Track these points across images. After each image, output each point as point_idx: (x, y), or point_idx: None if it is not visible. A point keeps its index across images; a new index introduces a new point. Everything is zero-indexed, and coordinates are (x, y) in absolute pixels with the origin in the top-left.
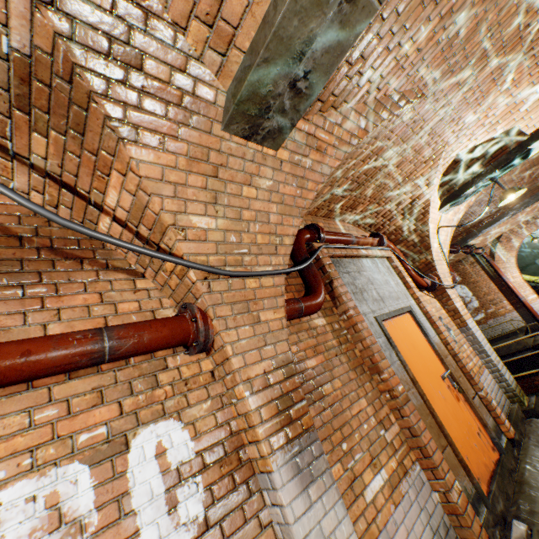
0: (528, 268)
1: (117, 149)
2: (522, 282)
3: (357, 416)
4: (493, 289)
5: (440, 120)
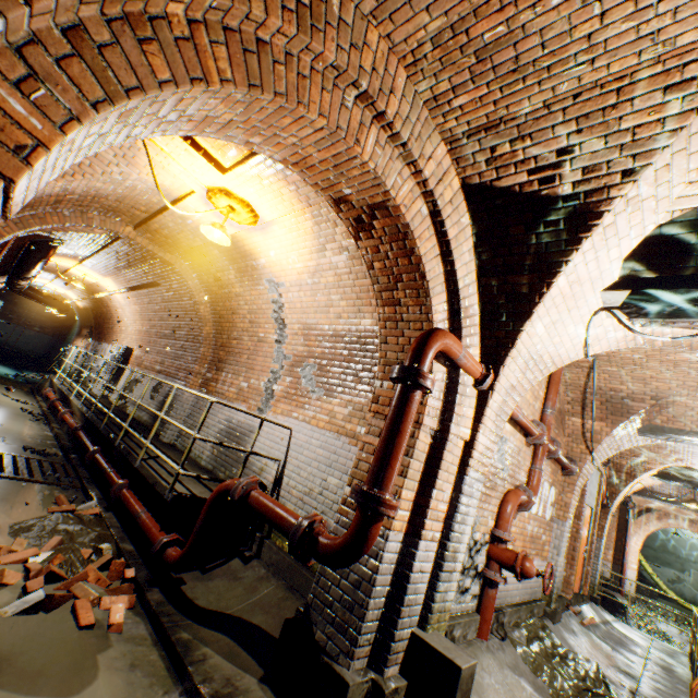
0: (646, 548)
1: (614, 424)
2: (637, 551)
3: None
4: (611, 537)
5: None
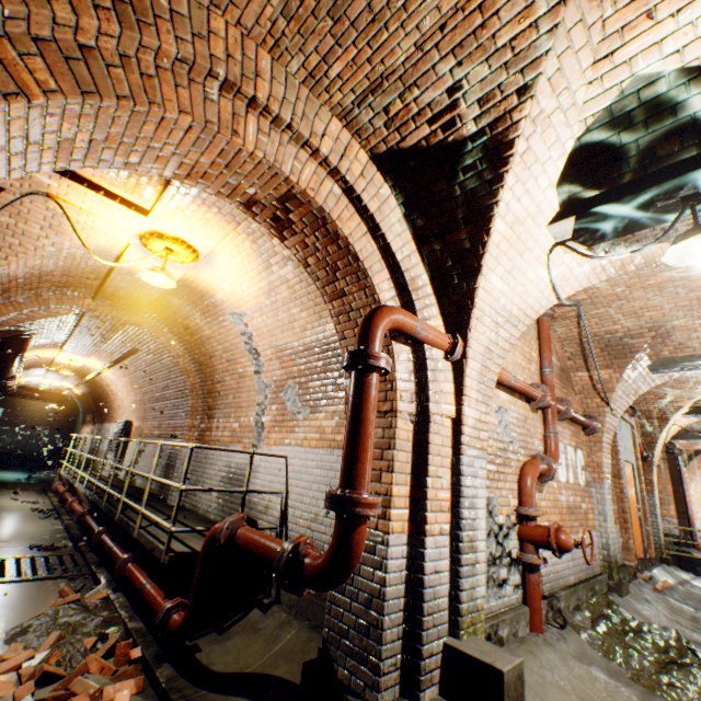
0: None
1: (621, 367)
2: (699, 499)
3: None
4: (668, 490)
5: None
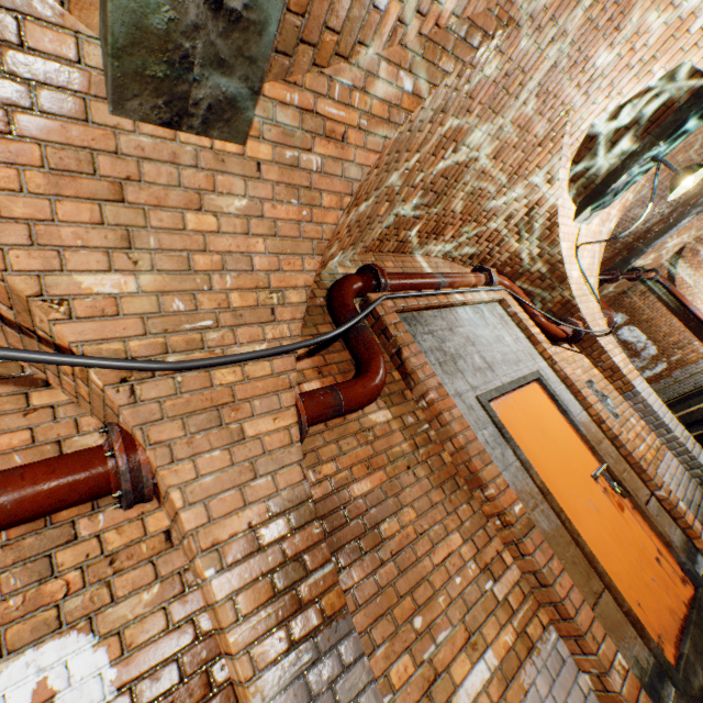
0: None
1: None
2: None
3: (443, 565)
4: (677, 326)
5: (553, 66)
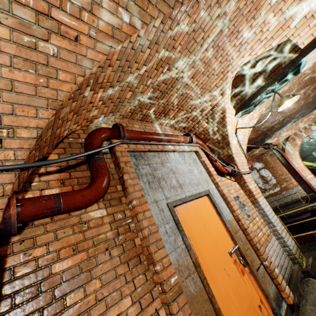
0: (308, 157)
1: None
2: (303, 167)
3: None
4: (285, 171)
5: (220, 31)
